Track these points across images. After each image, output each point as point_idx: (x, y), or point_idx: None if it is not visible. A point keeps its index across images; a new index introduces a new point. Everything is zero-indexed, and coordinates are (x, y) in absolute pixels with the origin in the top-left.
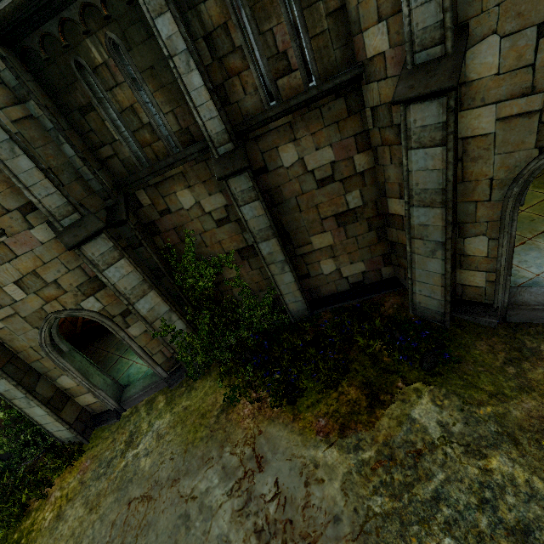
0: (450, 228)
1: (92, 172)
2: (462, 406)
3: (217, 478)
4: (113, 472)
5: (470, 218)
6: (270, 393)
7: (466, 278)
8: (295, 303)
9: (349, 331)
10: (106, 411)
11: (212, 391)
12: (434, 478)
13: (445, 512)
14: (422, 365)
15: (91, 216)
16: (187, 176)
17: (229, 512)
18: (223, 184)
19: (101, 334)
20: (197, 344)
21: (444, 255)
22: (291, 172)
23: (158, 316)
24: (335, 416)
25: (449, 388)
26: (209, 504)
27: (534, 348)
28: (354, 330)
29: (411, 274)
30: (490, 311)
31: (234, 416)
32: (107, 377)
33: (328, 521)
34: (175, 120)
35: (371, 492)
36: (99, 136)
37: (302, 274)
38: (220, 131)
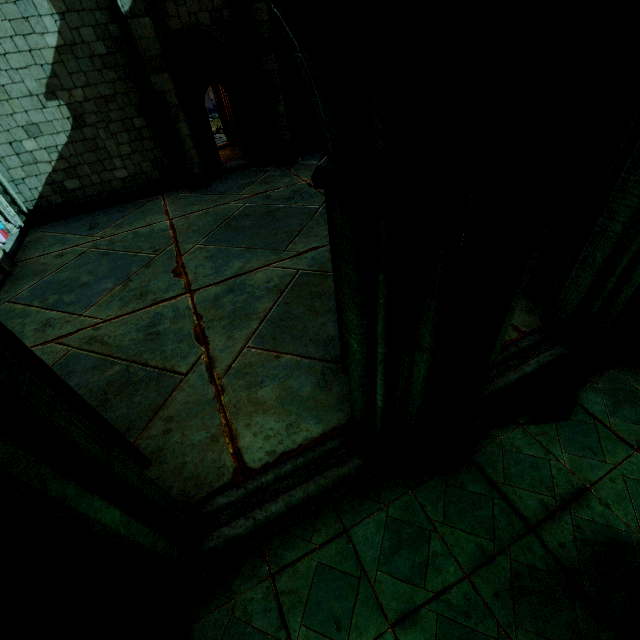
0: None
1: None
2: None
3: None
4: None
5: None
6: None
7: None
8: None
9: None
10: None
11: None
12: None
13: None
14: None
15: None
16: None
17: None
18: None
19: None
20: None
21: None
22: None
23: None
24: None
25: None
26: None
27: None
28: None
29: None
30: None
31: None
32: None
33: None
34: None
35: None
36: None
37: None
38: None
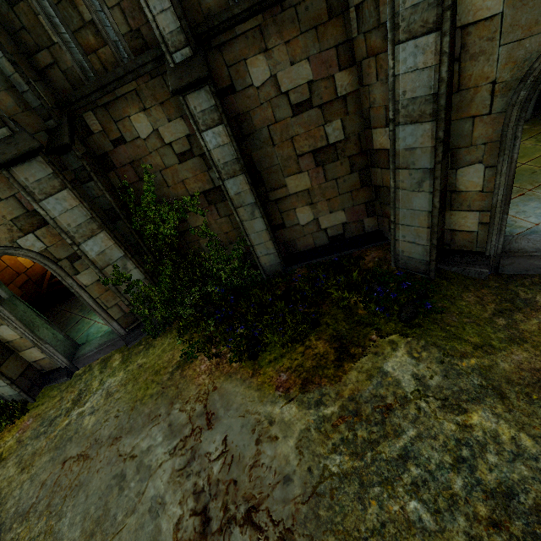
0: (441, 147)
1: (25, 80)
2: (442, 358)
3: (161, 436)
4: (54, 430)
5: (465, 141)
6: (231, 349)
7: (456, 221)
8: (267, 257)
9: (324, 284)
10: (56, 369)
11: (170, 348)
12: (404, 434)
13: (414, 472)
14: (400, 315)
15: (24, 133)
16: (141, 95)
17: (169, 471)
18: (183, 108)
19: (67, 296)
20: (155, 296)
21: (433, 186)
22: (263, 94)
23: (110, 262)
24: (298, 370)
25: (429, 339)
26: (148, 463)
27: (528, 299)
28: (328, 283)
29: (395, 216)
30: (481, 260)
31: (189, 373)
32: (58, 332)
33: (277, 482)
34: (123, 17)
35: (330, 450)
36: (33, 36)
37: (276, 224)
38: (175, 29)
